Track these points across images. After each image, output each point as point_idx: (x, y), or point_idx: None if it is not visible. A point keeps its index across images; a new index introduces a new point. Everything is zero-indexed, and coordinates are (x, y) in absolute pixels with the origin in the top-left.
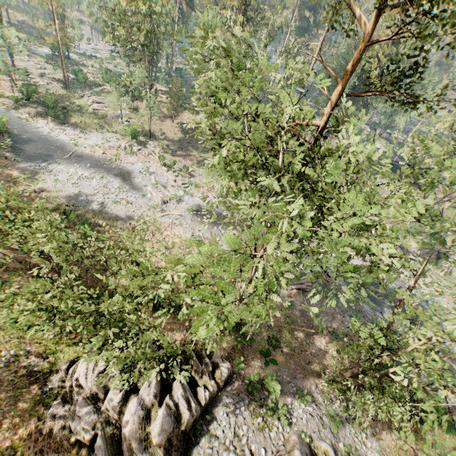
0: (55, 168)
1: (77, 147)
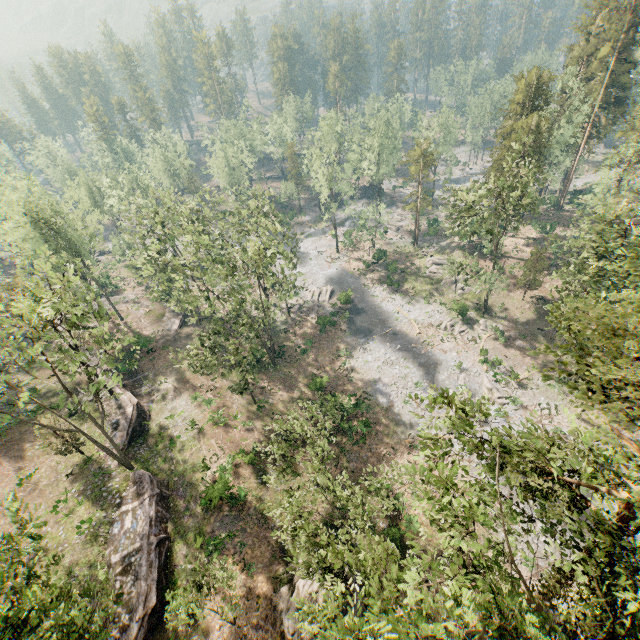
0: (370, 346)
1: (396, 322)
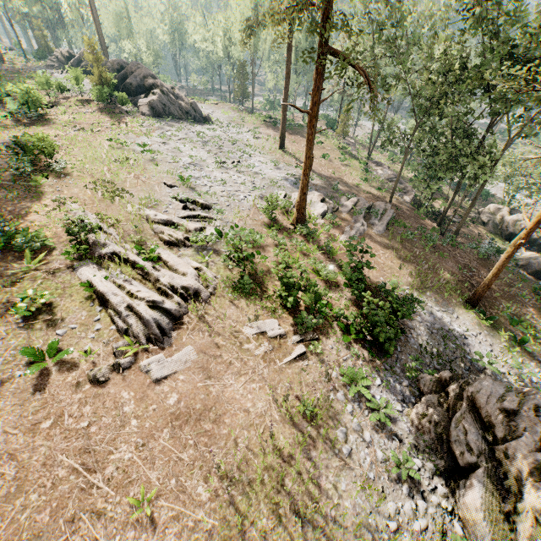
0: None
1: None
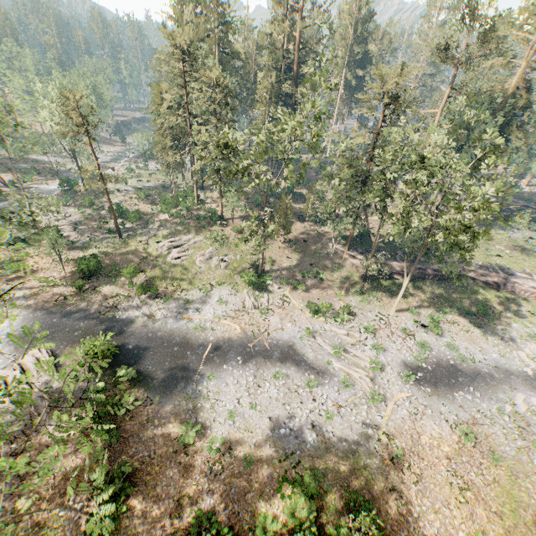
0: (208, 388)
1: (202, 333)
